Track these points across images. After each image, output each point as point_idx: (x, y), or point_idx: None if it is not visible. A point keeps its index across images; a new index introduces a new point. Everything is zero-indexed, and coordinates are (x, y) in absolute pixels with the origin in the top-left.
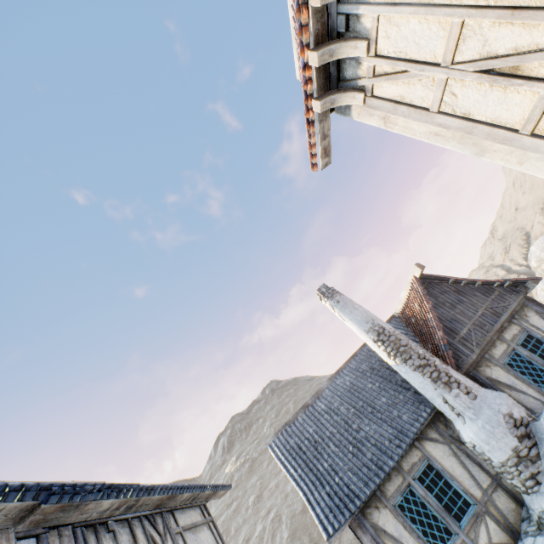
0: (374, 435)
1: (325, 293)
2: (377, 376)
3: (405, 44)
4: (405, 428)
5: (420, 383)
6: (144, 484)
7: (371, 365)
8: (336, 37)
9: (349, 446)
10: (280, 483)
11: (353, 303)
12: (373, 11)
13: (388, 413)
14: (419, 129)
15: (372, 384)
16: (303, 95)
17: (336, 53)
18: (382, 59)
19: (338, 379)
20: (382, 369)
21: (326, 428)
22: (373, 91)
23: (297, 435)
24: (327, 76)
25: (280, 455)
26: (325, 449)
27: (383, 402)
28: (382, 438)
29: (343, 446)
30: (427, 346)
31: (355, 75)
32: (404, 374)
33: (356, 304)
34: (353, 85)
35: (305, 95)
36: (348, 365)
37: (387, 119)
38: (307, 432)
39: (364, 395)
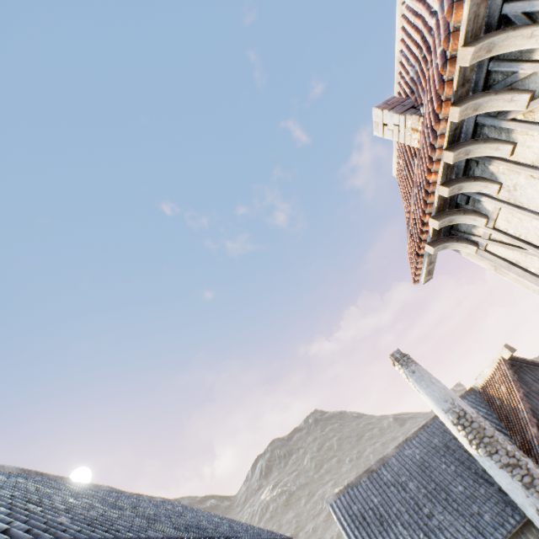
0: (449, 528)
1: (398, 359)
2: (453, 458)
3: (526, 232)
4: (488, 531)
5: (507, 484)
6: (218, 516)
7: (445, 442)
8: (454, 205)
9: (420, 532)
10: (318, 528)
11: (430, 377)
12: (496, 204)
13: (466, 506)
14: (533, 286)
15: (447, 466)
16: (416, 236)
17: (454, 220)
18: (499, 233)
19: (406, 449)
20: (458, 450)
21: (393, 503)
22: (486, 247)
23: (360, 502)
24: (441, 227)
25: (341, 519)
26: (391, 527)
27: (460, 491)
28: (459, 534)
29: (413, 530)
30: (516, 437)
31: (469, 231)
32: (487, 468)
33: (433, 378)
34: (466, 237)
35: (419, 238)
36: (417, 436)
37: (498, 267)
38: (371, 501)
39: (436, 476)
